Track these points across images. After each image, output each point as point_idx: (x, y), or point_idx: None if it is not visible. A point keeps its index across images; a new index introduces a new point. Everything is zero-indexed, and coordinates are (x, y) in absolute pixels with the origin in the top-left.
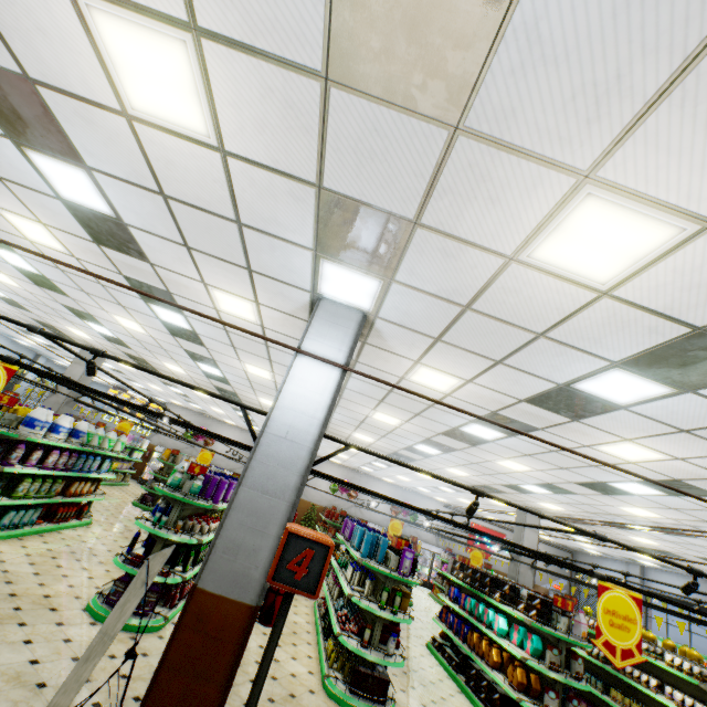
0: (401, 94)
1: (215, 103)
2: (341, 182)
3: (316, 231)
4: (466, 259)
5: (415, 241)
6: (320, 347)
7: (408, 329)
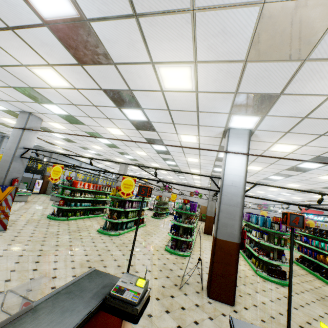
0: (279, 57)
1: (198, 79)
2: (246, 89)
3: (231, 107)
4: (306, 100)
5: (280, 100)
6: (235, 148)
7: (271, 131)
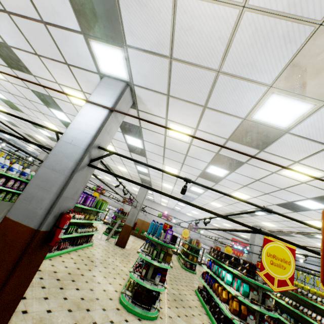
0: None
1: None
2: None
3: (75, 12)
4: (152, 3)
5: None
6: (99, 99)
7: (151, 91)
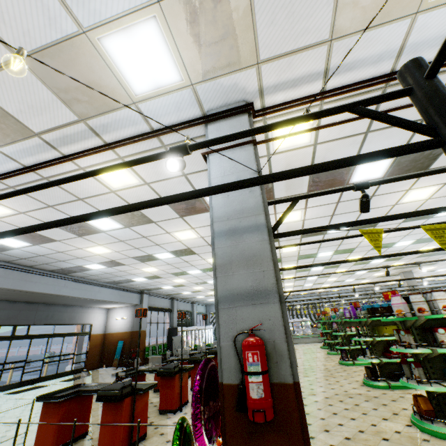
0: None
1: None
2: None
3: None
4: None
5: None
6: None
7: None
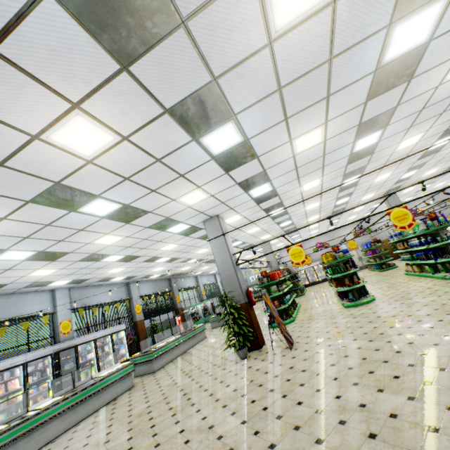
0: None
1: None
2: None
3: None
4: None
5: None
6: None
7: None
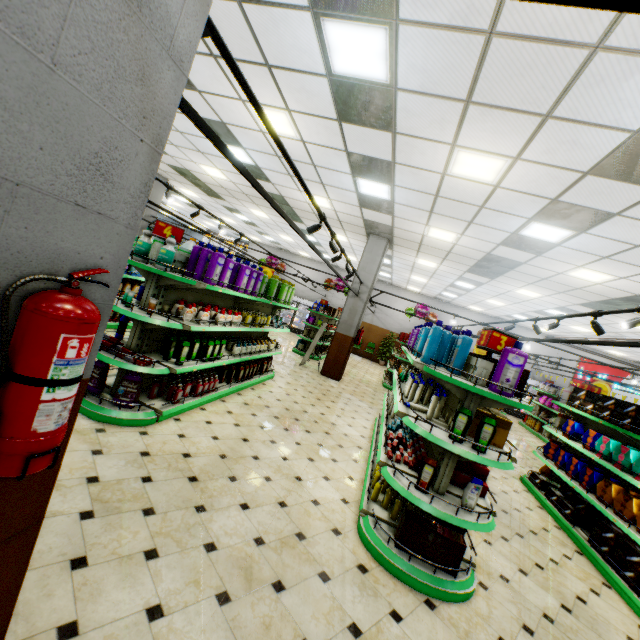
0: None
1: None
2: None
3: None
4: None
5: None
6: None
7: None
